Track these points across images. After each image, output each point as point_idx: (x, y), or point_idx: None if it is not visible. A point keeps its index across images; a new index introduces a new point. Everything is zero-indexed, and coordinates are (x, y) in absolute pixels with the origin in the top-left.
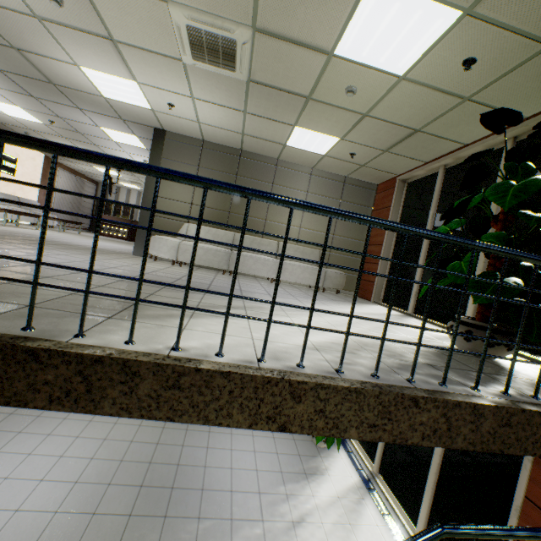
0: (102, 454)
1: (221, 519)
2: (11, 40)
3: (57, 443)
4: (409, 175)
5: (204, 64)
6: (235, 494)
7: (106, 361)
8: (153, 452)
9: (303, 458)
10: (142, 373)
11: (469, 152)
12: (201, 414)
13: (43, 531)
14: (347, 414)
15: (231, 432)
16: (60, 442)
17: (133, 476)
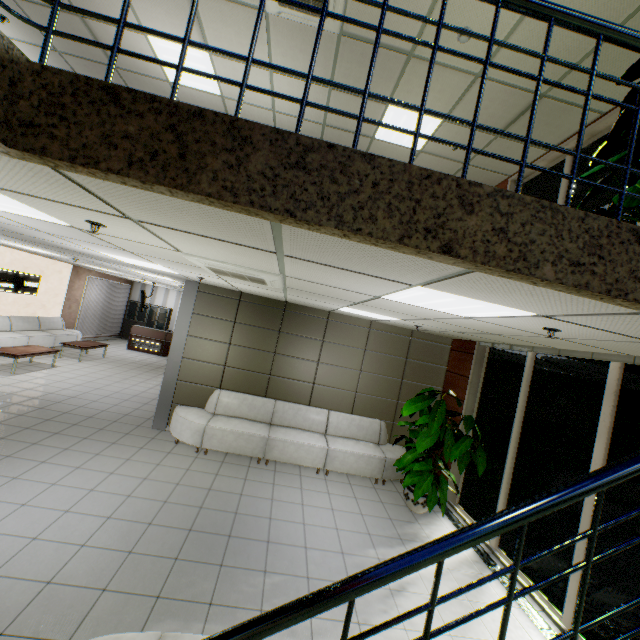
0: (142, 493)
1: (294, 576)
2: (77, 4)
3: (87, 477)
4: (525, 172)
5: (291, 11)
6: (311, 551)
7: (207, 117)
8: (204, 497)
9: (395, 523)
10: (255, 140)
11: (608, 122)
12: (333, 213)
13: (66, 563)
14: (538, 242)
15: (300, 487)
16: (91, 476)
17: (180, 519)
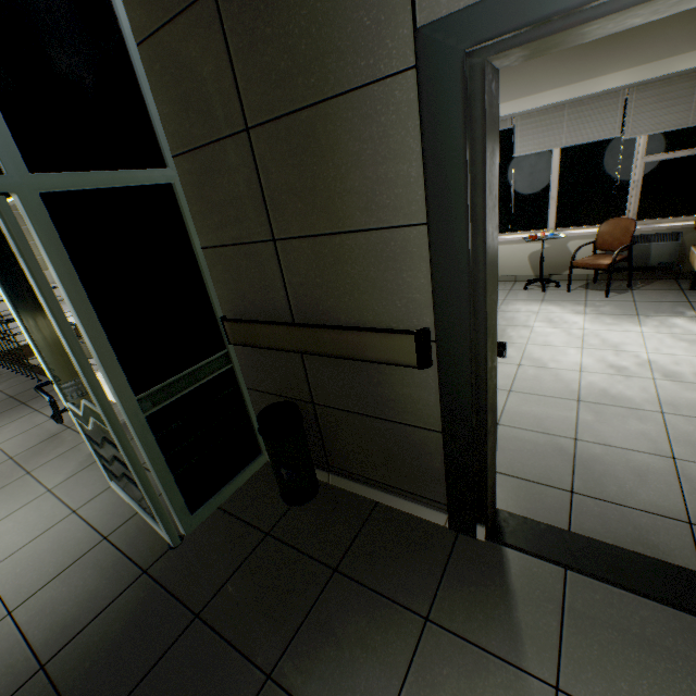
0: None
1: None
2: None
3: None
4: None
5: None
6: None
7: None
8: None
9: None
10: None
11: None
12: None
13: None
14: None
15: None
16: None
17: None
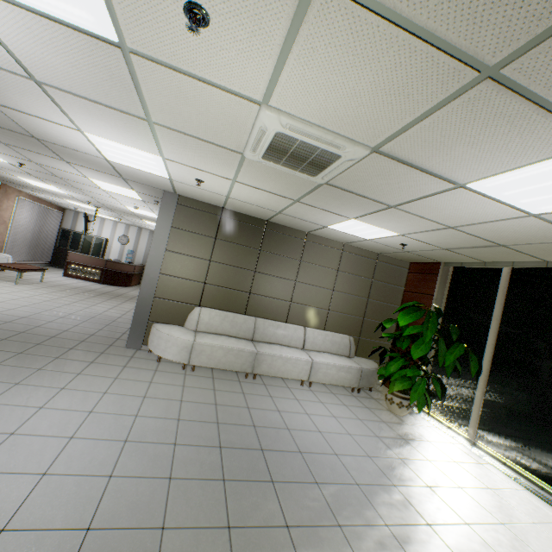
0: (149, 412)
1: (344, 484)
2: None
3: (79, 398)
4: None
5: None
6: (343, 458)
7: None
8: (215, 413)
9: (390, 425)
10: None
11: None
12: None
13: (99, 501)
14: None
15: (295, 398)
16: (82, 397)
17: (204, 436)
